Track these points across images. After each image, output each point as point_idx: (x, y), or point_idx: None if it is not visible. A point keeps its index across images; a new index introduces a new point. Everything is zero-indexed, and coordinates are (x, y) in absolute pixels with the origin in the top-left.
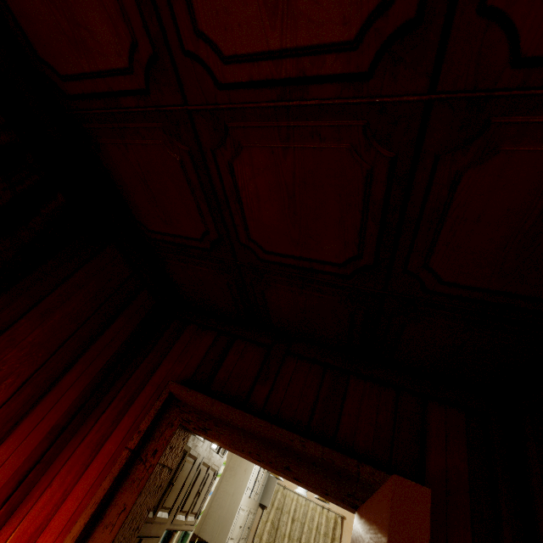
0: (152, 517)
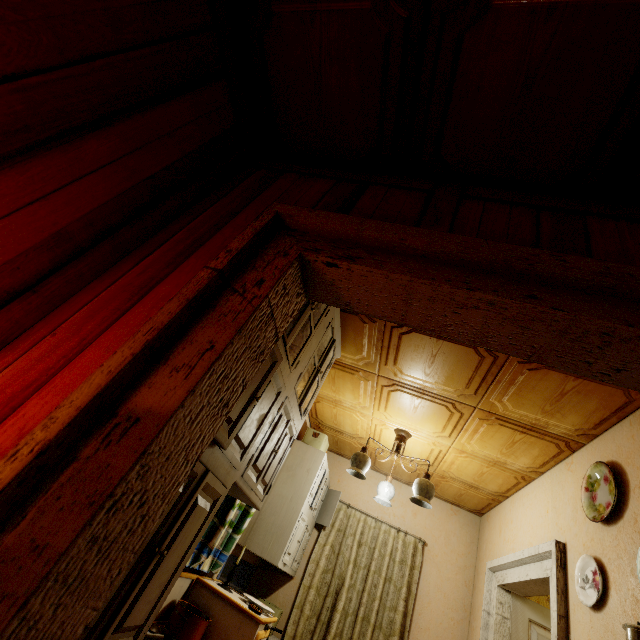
0: (226, 439)
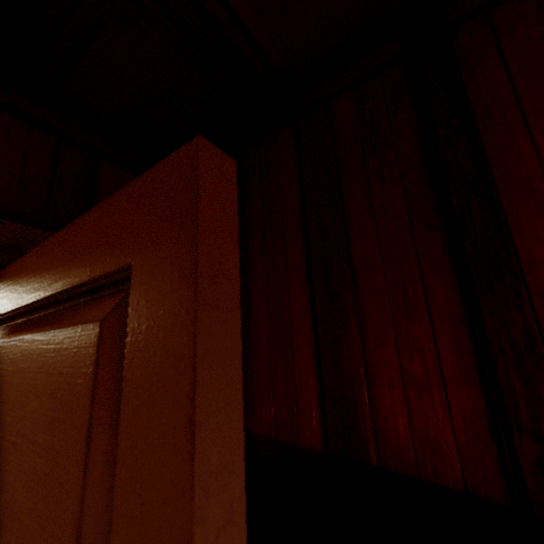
0: None
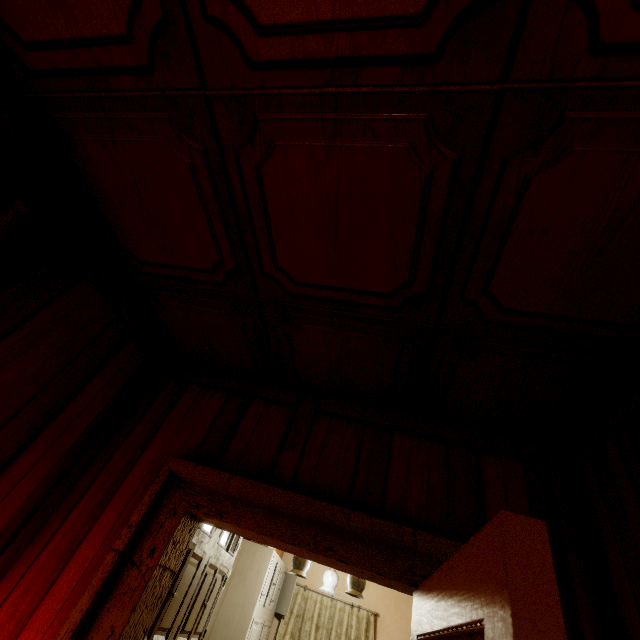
0: None
